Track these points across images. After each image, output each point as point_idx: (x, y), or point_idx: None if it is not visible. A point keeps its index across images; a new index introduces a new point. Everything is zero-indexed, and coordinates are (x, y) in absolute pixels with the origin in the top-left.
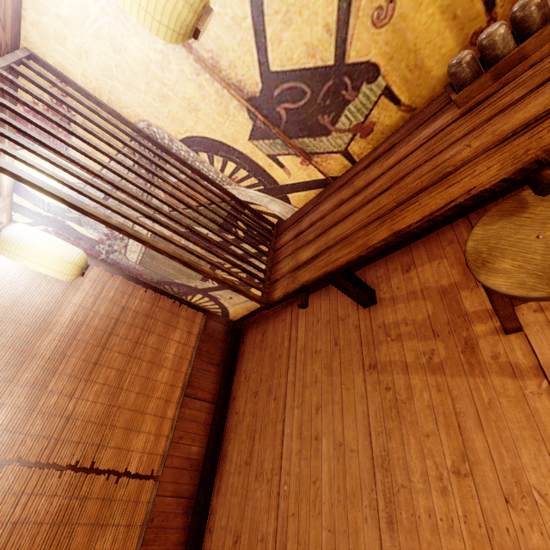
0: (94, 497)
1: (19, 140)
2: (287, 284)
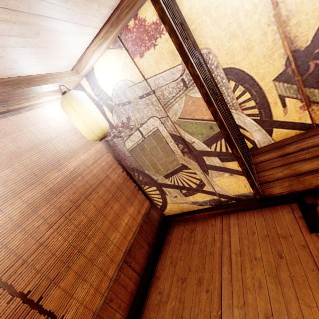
0: None
1: (164, 2)
2: (289, 184)
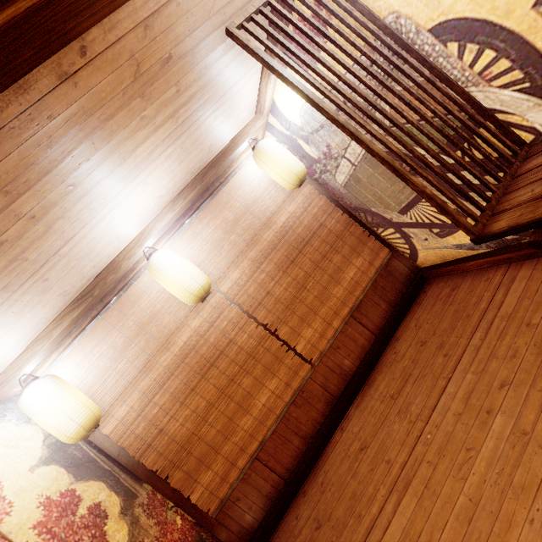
0: (271, 352)
1: (288, 45)
2: (520, 214)
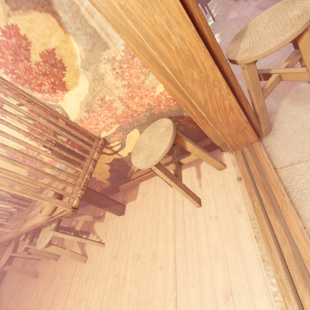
0: None
1: None
2: None
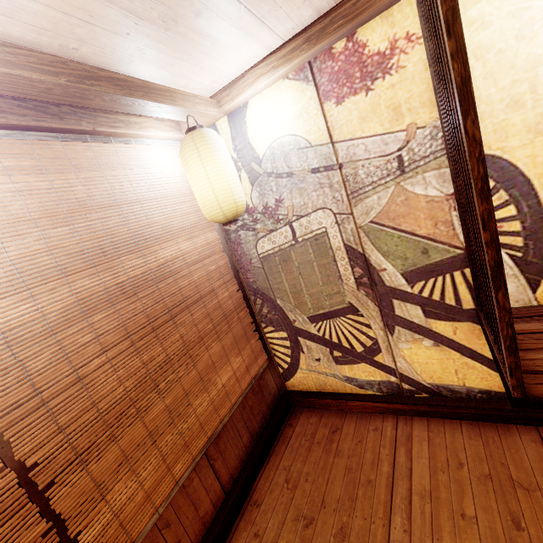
0: None
1: None
2: None
